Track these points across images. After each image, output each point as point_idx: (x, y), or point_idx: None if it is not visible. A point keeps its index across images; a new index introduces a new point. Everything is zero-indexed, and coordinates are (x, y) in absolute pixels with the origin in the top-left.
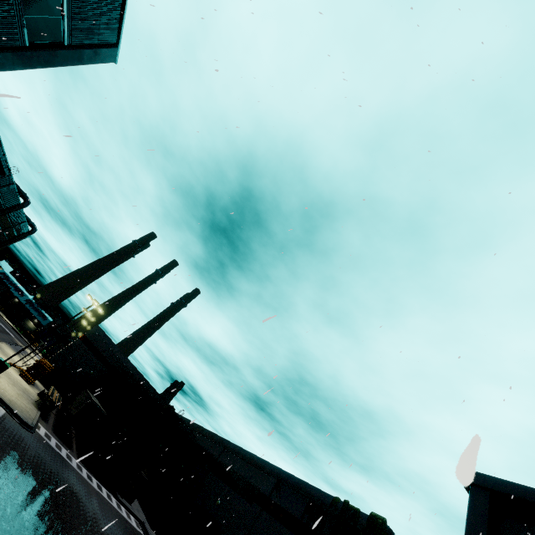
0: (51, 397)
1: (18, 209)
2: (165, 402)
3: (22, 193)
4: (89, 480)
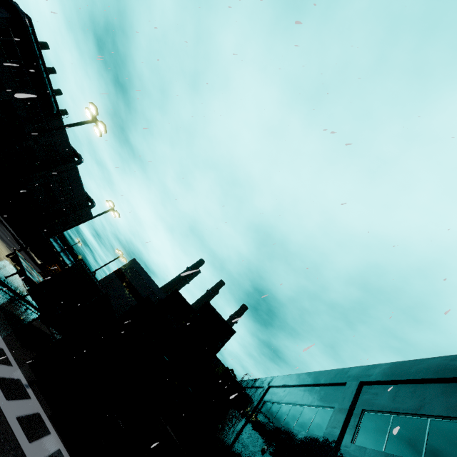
0: (17, 254)
1: (72, 165)
2: (221, 363)
3: (77, 153)
4: (2, 387)
